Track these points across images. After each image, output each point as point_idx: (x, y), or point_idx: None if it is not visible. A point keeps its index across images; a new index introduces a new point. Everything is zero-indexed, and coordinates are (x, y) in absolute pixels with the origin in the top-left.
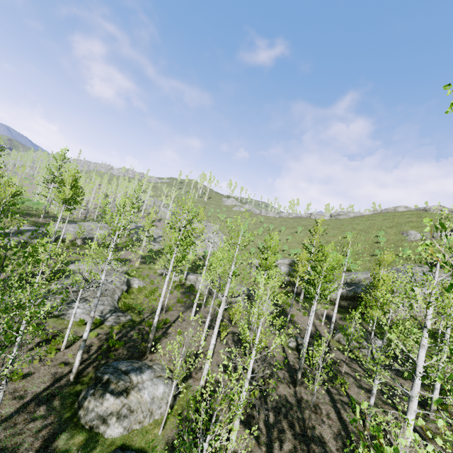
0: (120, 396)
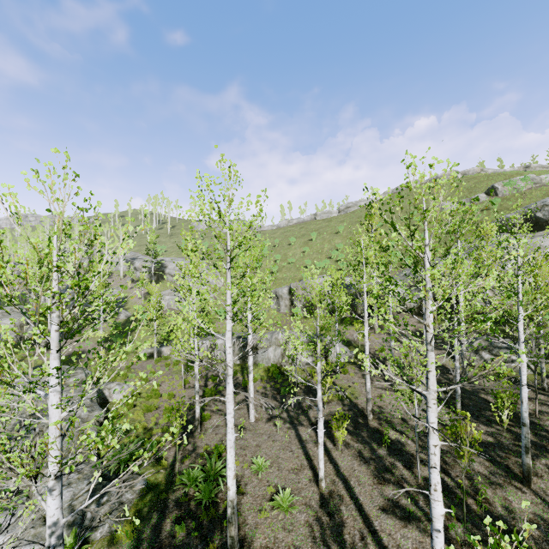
0: None
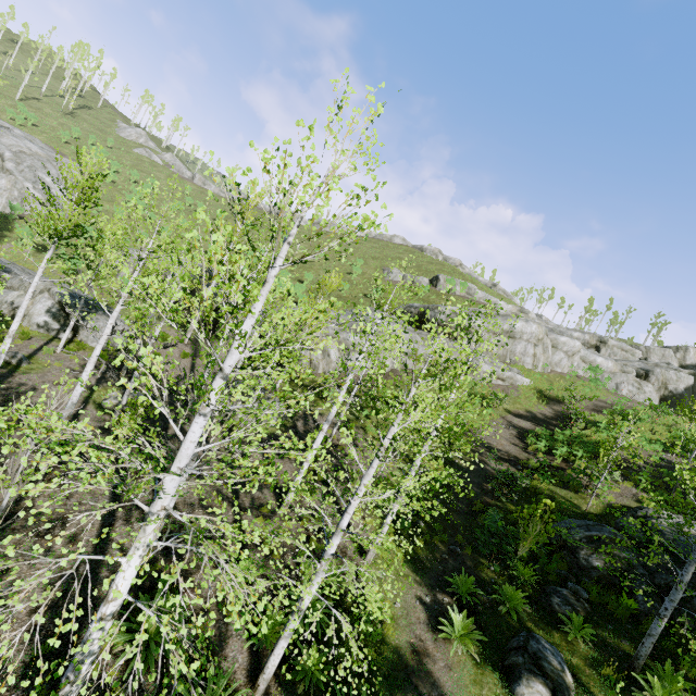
0: None
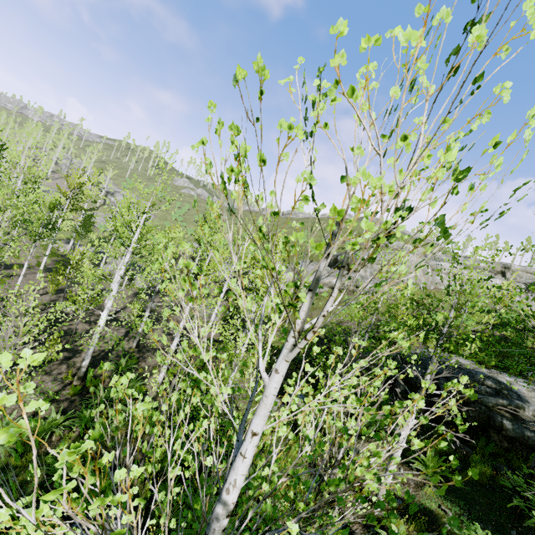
0: None
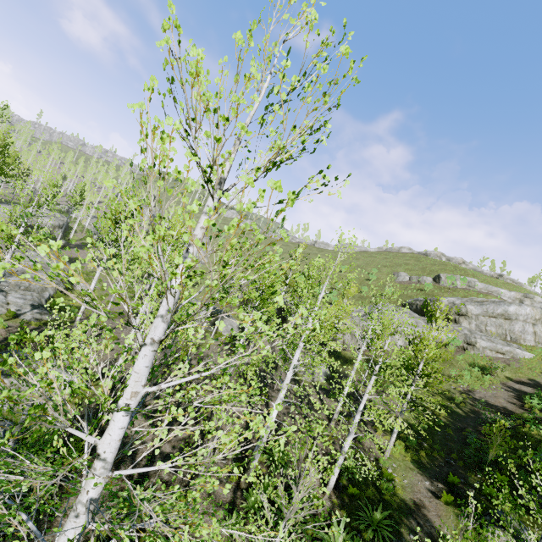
0: (10, 377)
